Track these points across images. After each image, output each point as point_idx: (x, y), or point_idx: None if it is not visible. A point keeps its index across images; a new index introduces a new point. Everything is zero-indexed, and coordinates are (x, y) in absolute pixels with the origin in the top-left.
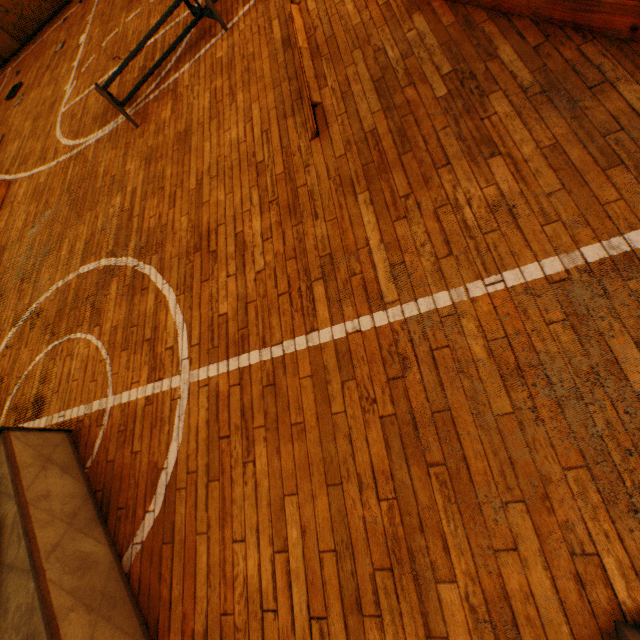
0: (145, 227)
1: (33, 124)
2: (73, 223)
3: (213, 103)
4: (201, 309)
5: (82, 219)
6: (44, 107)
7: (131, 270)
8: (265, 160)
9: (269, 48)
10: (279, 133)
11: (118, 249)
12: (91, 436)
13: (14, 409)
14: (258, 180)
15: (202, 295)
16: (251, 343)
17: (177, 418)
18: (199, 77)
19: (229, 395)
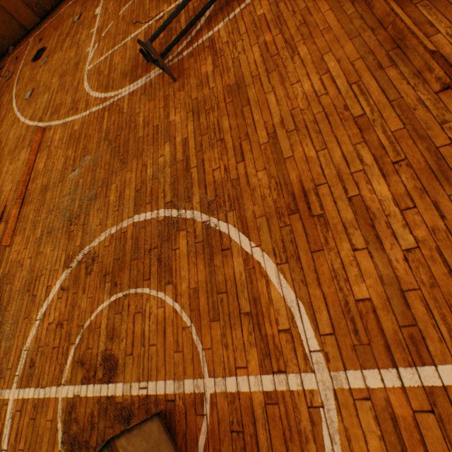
0: (208, 179)
1: (60, 80)
2: (117, 169)
3: (266, 56)
4: (321, 286)
5: (127, 166)
6: (69, 66)
7: (201, 225)
8: (366, 114)
9: (327, 1)
10: (377, 84)
11: (178, 200)
12: (189, 426)
13: (79, 363)
14: (363, 136)
15: (317, 268)
16: (432, 350)
17: (326, 437)
18: (239, 33)
19: (416, 424)
